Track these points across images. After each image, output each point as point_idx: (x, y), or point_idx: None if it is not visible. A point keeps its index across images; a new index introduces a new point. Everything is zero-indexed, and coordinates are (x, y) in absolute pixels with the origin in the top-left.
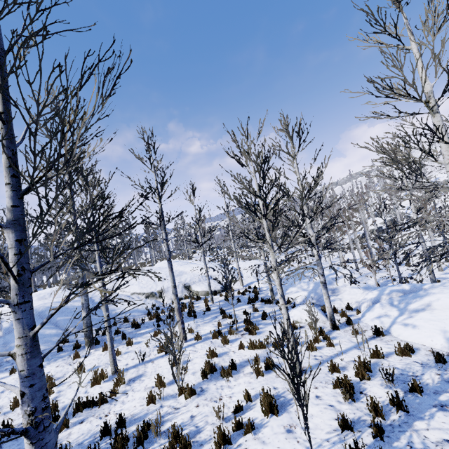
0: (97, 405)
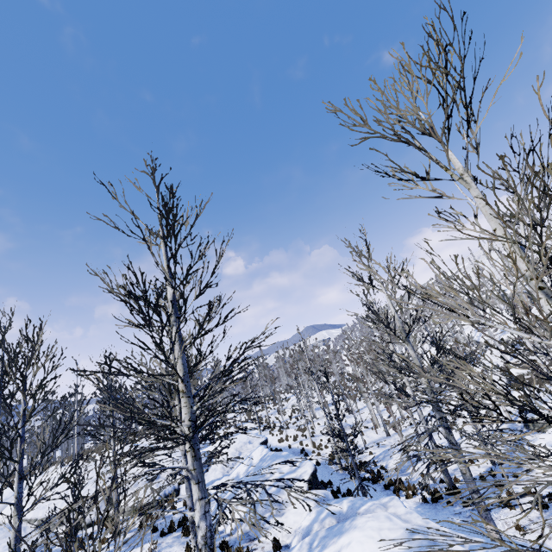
0: None
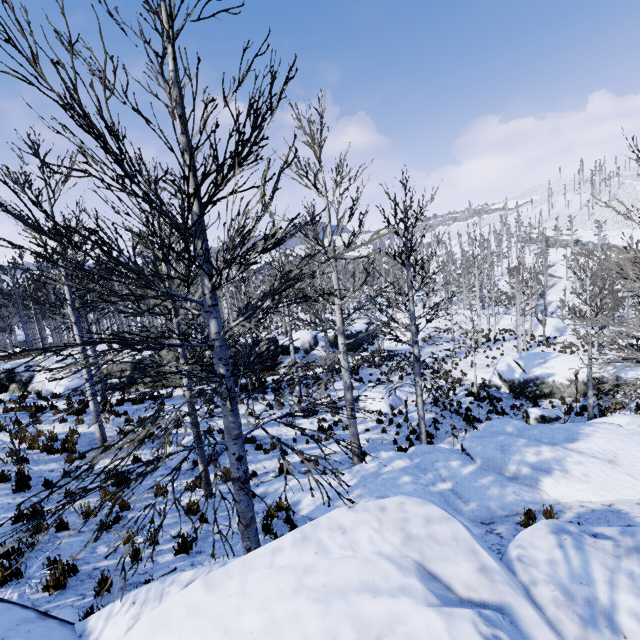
0: None
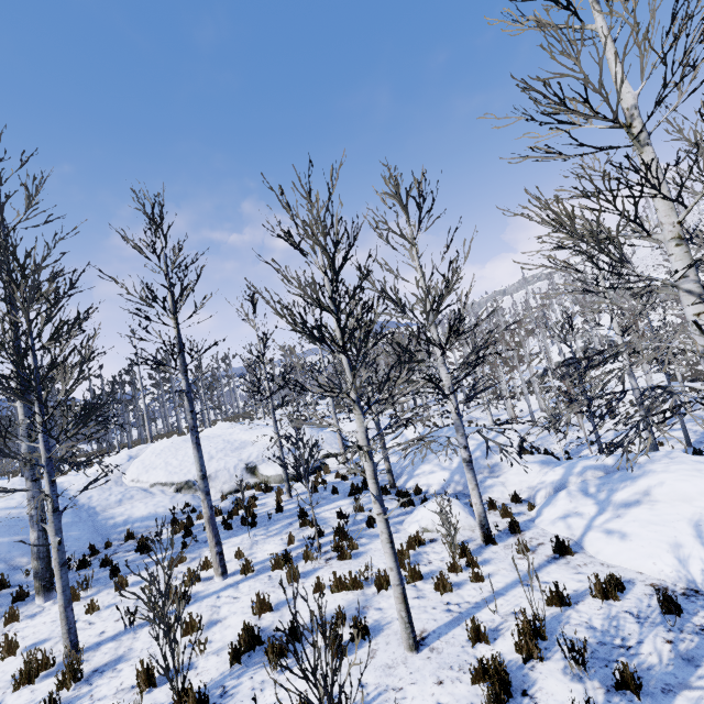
0: None
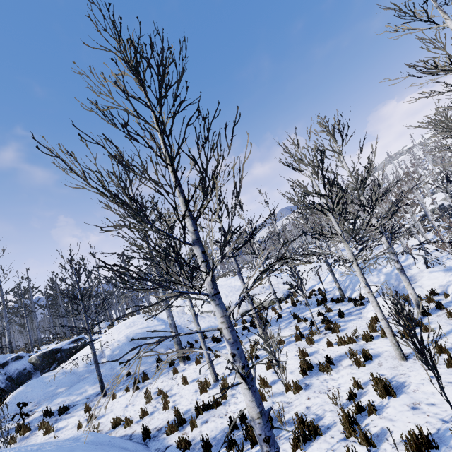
0: (213, 407)
